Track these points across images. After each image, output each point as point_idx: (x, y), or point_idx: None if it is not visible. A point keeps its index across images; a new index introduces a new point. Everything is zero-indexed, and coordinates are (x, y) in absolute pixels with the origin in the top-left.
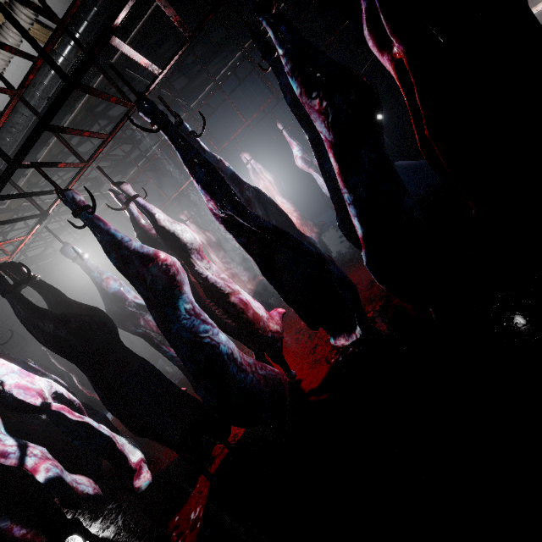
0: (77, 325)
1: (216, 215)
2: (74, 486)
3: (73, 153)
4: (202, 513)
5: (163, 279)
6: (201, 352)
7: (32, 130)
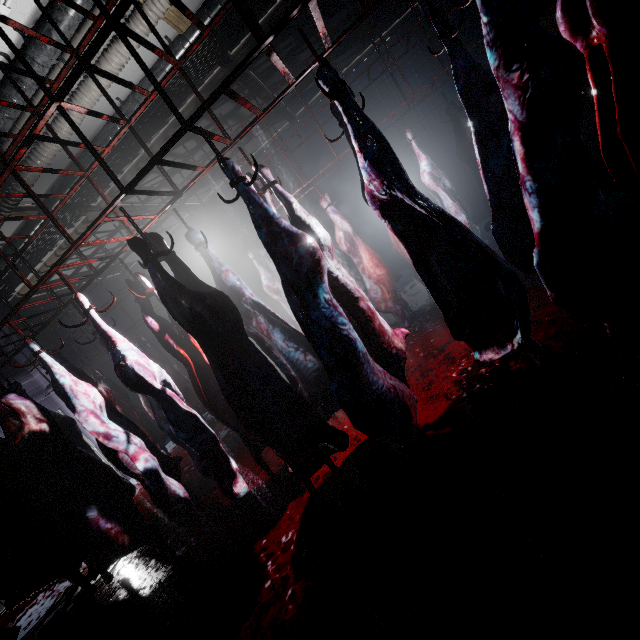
0: (212, 303)
1: (374, 199)
2: (167, 484)
3: (221, 130)
4: (296, 537)
5: (308, 261)
6: (340, 343)
7: (214, 91)
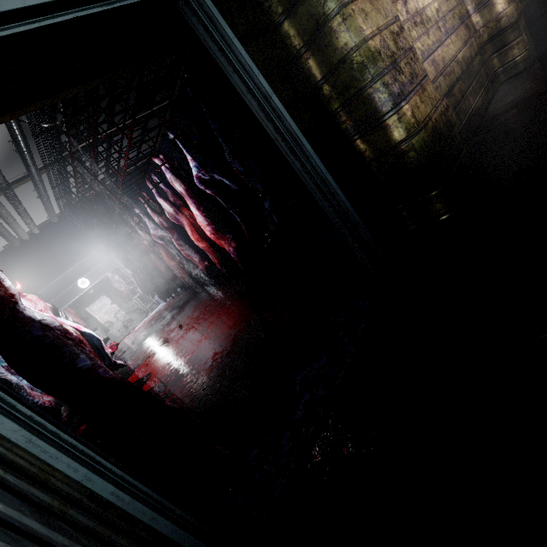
0: None
1: None
2: None
3: None
4: None
5: None
6: None
7: None
